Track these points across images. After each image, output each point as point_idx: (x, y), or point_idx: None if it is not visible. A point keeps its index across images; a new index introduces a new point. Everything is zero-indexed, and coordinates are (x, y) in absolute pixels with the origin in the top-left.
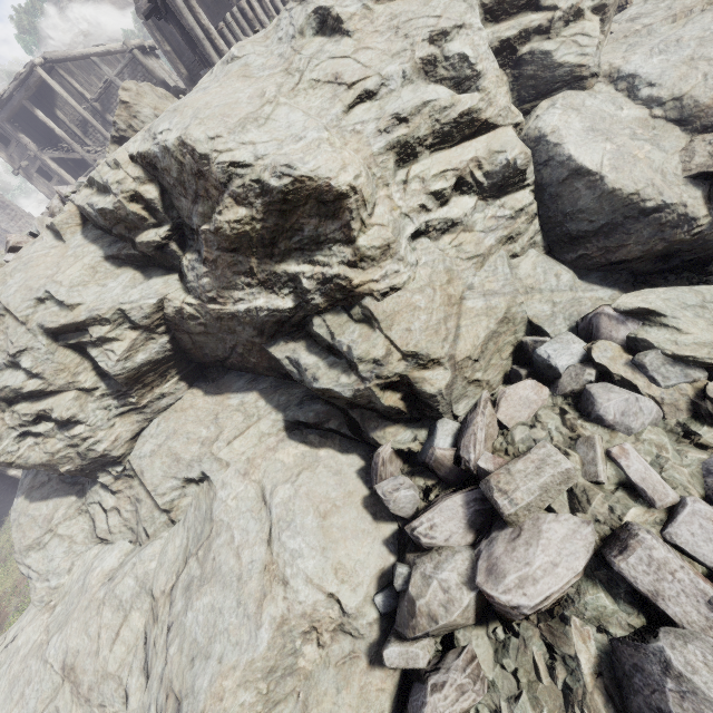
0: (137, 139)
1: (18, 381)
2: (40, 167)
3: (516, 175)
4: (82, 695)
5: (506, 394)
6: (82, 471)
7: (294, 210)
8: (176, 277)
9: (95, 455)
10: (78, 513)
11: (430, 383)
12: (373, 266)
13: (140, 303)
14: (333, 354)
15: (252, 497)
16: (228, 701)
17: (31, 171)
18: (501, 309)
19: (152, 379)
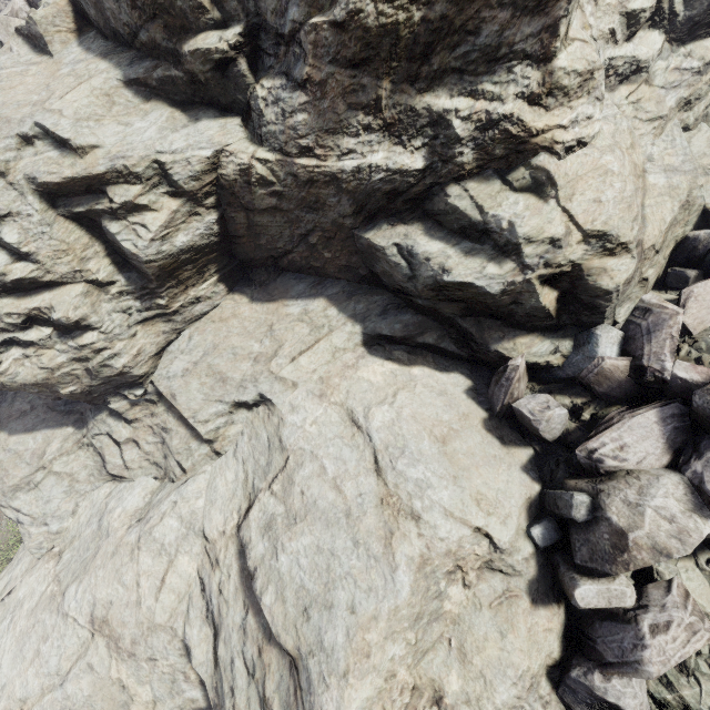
0: None
1: None
2: None
3: None
4: (124, 650)
5: (695, 294)
6: (89, 395)
7: None
8: (237, 122)
9: (110, 372)
10: (77, 446)
11: (610, 276)
12: (561, 106)
13: (187, 155)
14: (469, 239)
15: (336, 422)
16: (376, 657)
17: None
18: (683, 190)
19: (188, 274)
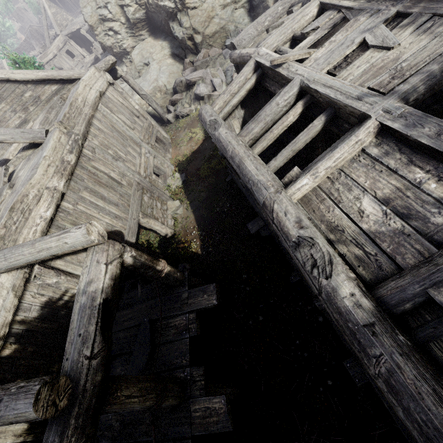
0: None
1: (106, 14)
2: None
3: None
4: None
5: (212, 48)
6: (119, 55)
7: None
8: None
9: (123, 48)
10: None
11: (197, 39)
12: None
13: None
14: (181, 27)
15: (158, 69)
16: None
17: None
18: (222, 24)
19: (139, 26)
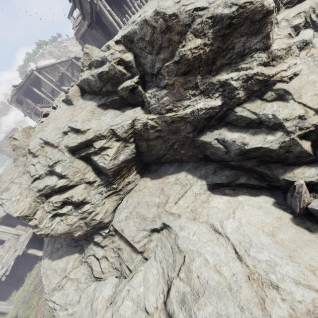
0: (119, 32)
1: (53, 182)
2: (35, 112)
3: None
4: None
5: None
6: (86, 235)
7: (233, 32)
8: (139, 108)
9: (95, 222)
10: (80, 263)
11: None
12: (280, 63)
13: (122, 124)
14: (252, 128)
15: (206, 232)
16: None
17: (31, 113)
18: None
19: (124, 172)
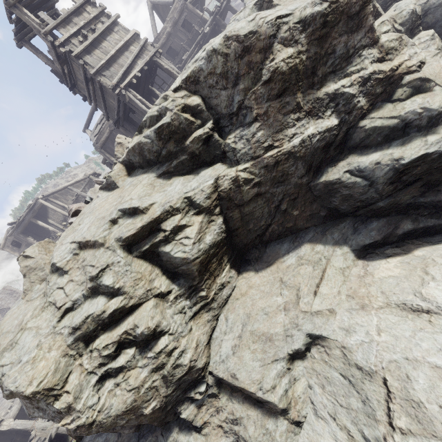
0: (176, 80)
1: (99, 306)
2: None
3: (417, 19)
4: None
5: None
6: (165, 408)
7: (329, 32)
8: (219, 164)
9: (181, 372)
10: None
11: None
12: (397, 56)
13: (200, 187)
14: (394, 140)
15: (398, 320)
16: None
17: None
18: None
19: (214, 266)
